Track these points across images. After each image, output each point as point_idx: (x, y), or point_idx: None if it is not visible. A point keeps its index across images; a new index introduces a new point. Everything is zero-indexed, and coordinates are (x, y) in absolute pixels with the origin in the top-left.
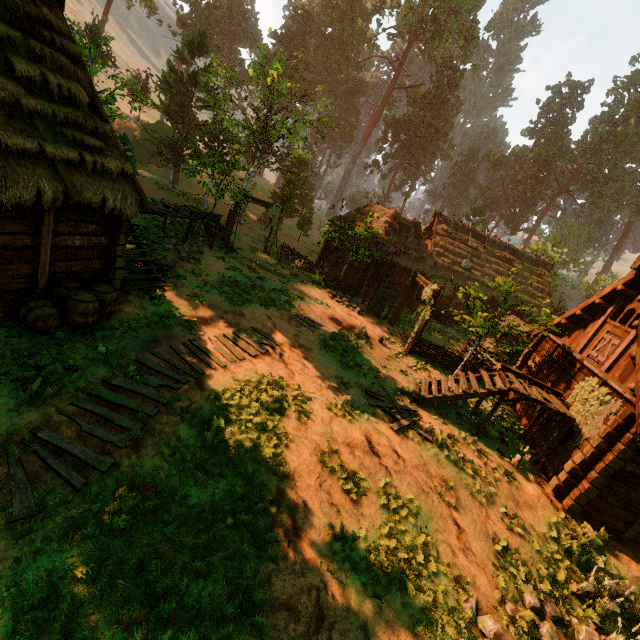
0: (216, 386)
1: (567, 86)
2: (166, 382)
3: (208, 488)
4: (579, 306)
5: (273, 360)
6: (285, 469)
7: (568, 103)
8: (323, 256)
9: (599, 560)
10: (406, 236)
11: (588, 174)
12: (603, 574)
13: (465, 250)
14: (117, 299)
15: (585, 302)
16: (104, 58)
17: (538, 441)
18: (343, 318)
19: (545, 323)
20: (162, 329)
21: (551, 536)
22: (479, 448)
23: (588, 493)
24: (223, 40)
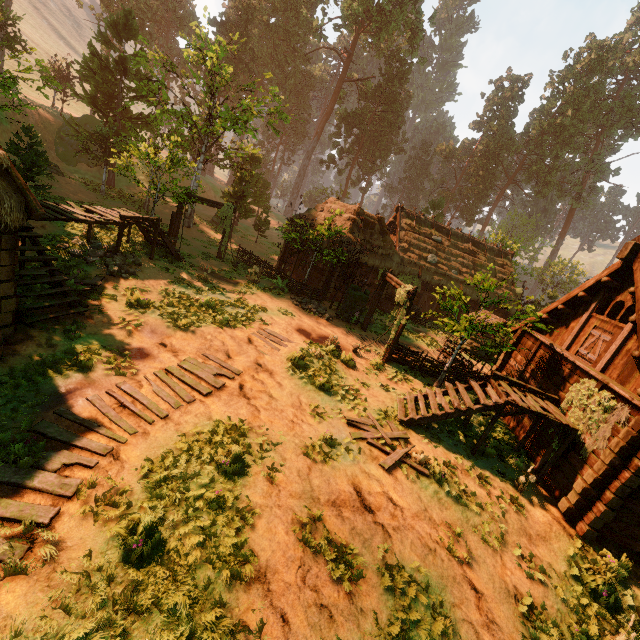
0: (153, 449)
1: (508, 80)
2: (75, 458)
3: (133, 639)
4: (560, 300)
5: (231, 396)
6: (253, 566)
7: (510, 96)
8: (284, 259)
9: (626, 596)
10: (371, 233)
11: (533, 165)
12: (634, 614)
13: (430, 244)
14: (10, 338)
15: (567, 295)
16: (10, 40)
17: (534, 451)
18: (312, 328)
19: (531, 322)
20: (77, 373)
21: (572, 574)
22: (479, 473)
23: (604, 516)
24: (157, 28)
